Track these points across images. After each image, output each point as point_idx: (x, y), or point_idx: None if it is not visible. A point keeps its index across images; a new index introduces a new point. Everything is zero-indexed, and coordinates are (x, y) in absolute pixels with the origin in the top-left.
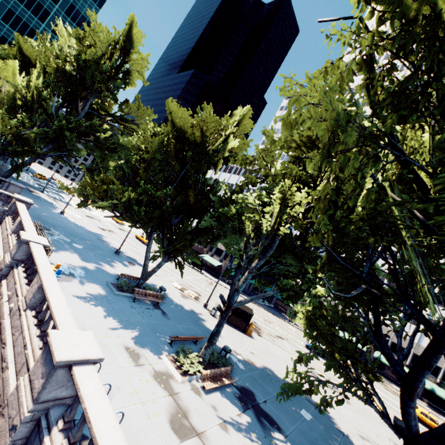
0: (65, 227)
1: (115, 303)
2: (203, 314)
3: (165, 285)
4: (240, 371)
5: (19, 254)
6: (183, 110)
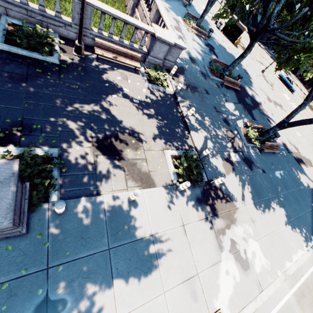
0: None
1: None
2: (211, 24)
3: (195, 3)
4: (214, 44)
5: None
6: None
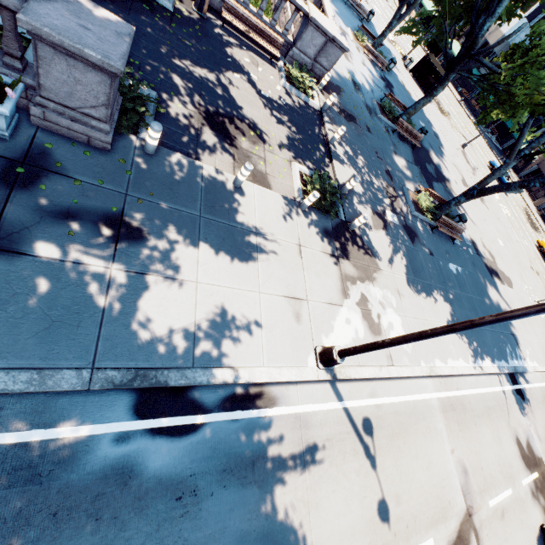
0: None
1: None
2: (396, 58)
3: (377, 24)
4: (395, 82)
5: None
6: None
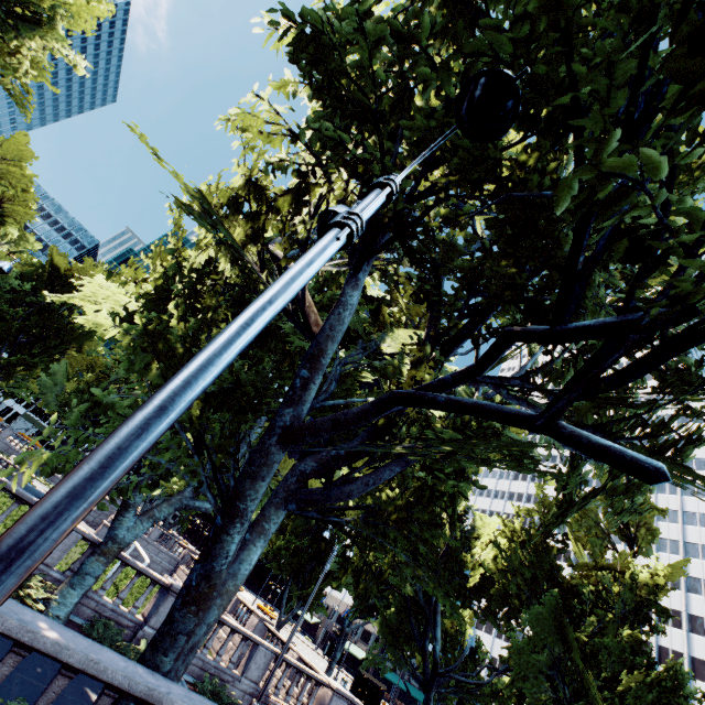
0: None
1: None
2: None
3: None
4: None
5: None
6: (319, 484)
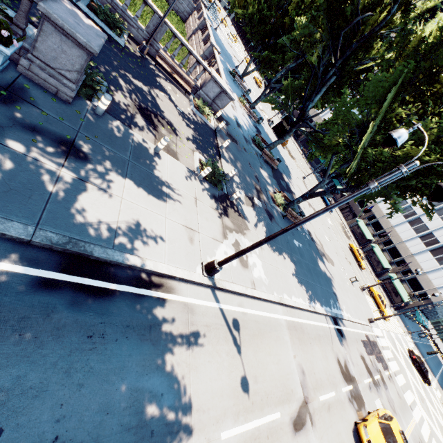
0: (215, 37)
1: (226, 74)
2: (264, 119)
3: (253, 98)
4: (262, 131)
5: (201, 25)
6: None
